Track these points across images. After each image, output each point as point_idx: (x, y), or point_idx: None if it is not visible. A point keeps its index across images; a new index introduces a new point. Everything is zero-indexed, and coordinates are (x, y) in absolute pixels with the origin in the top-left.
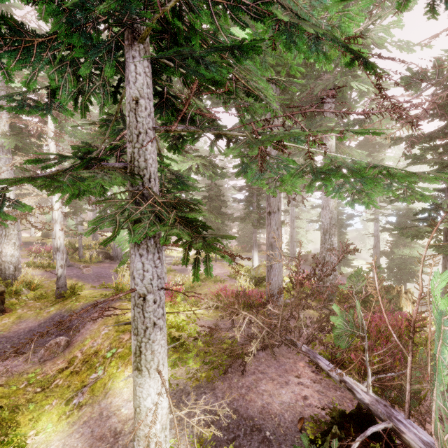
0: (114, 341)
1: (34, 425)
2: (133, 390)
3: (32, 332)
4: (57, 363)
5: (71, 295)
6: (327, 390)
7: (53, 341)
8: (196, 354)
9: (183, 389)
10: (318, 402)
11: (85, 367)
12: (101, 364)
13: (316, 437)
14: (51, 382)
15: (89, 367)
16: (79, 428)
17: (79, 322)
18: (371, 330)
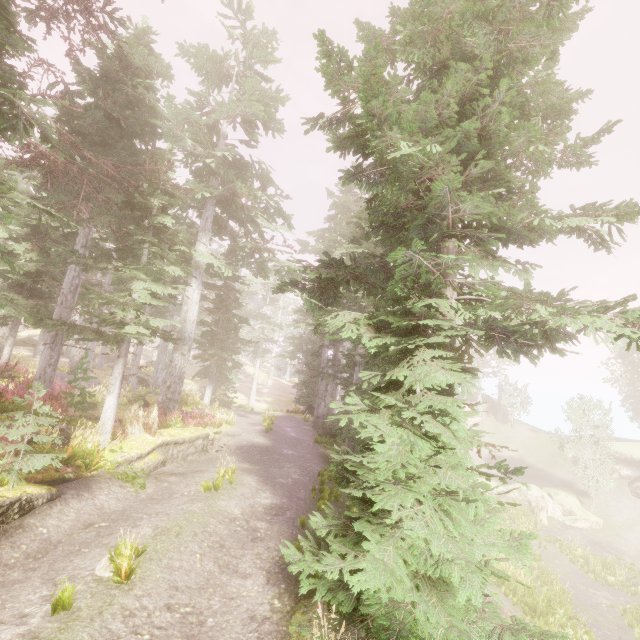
0: None
1: None
2: None
3: None
4: None
5: None
6: None
7: None
8: None
9: None
10: None
11: None
12: None
13: None
14: None
15: None
16: None
17: None
18: None
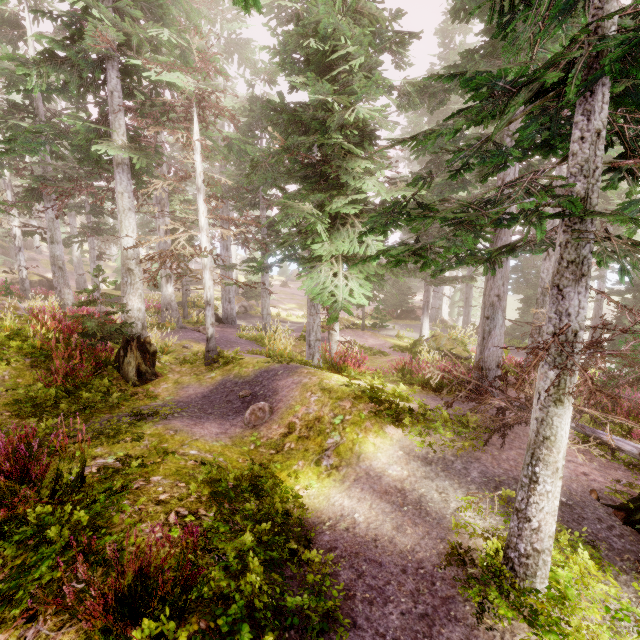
0: (335, 408)
1: (296, 481)
2: (540, 421)
3: (208, 398)
4: (273, 428)
5: (231, 360)
6: (605, 468)
7: (255, 406)
8: (446, 424)
9: (443, 457)
10: (603, 477)
11: (312, 432)
12: (332, 430)
13: (620, 504)
14: (281, 445)
15: (319, 433)
16: (354, 484)
17: (263, 389)
18: (636, 412)
